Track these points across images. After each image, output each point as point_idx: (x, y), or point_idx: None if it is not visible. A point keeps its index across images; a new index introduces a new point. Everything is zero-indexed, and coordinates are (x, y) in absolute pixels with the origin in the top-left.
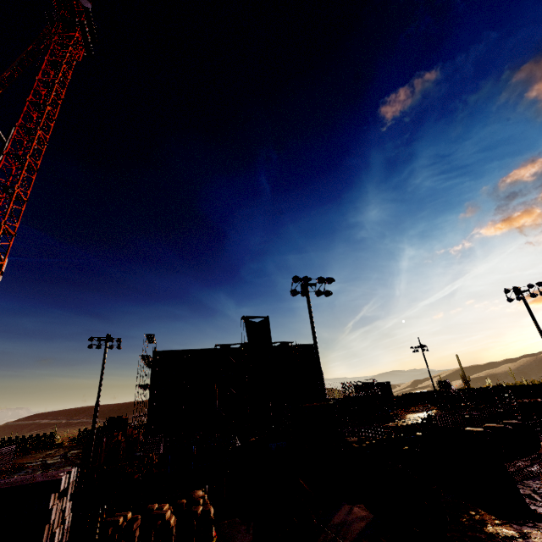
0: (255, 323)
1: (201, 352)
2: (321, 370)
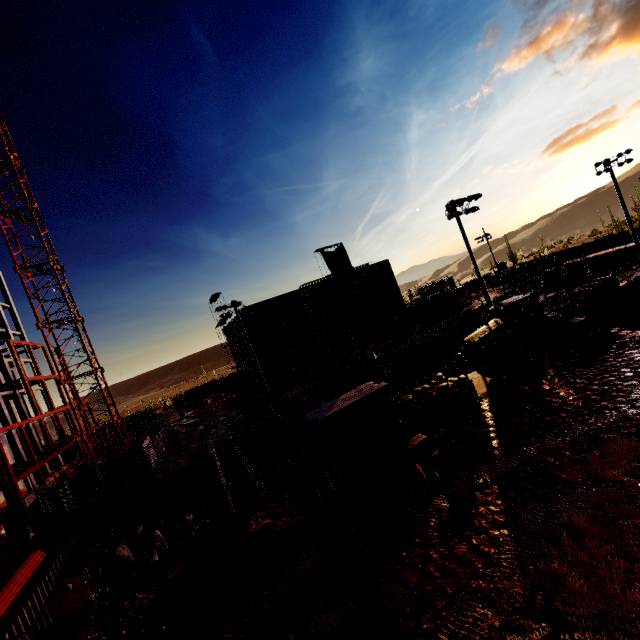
0: (332, 253)
1: (288, 296)
2: (481, 277)
